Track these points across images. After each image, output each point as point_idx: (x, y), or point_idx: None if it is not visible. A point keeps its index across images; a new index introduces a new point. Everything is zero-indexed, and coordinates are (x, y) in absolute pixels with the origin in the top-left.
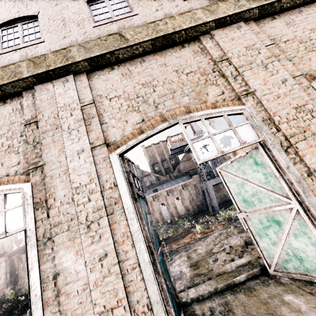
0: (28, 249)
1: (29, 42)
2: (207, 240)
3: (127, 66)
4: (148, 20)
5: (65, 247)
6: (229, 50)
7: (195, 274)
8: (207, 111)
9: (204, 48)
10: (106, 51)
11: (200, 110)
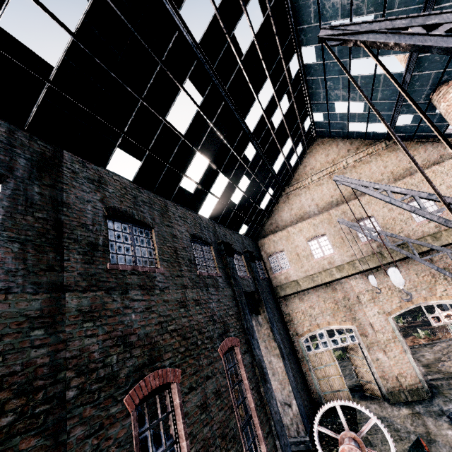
0: (363, 350)
1: (329, 254)
2: (434, 349)
3: (385, 269)
4: (394, 240)
5: (378, 351)
6: (450, 264)
7: (428, 371)
8: (436, 301)
9: (433, 259)
10: (376, 266)
11: (432, 300)
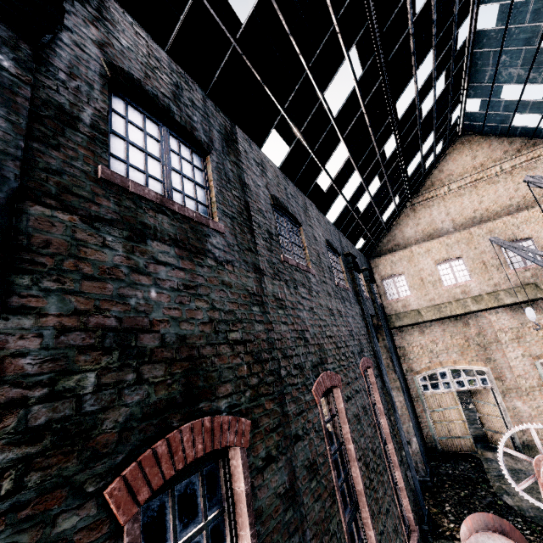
0: (496, 395)
1: (464, 281)
2: None
3: (539, 304)
4: None
5: (516, 399)
6: None
7: None
8: None
9: None
10: (527, 299)
11: None
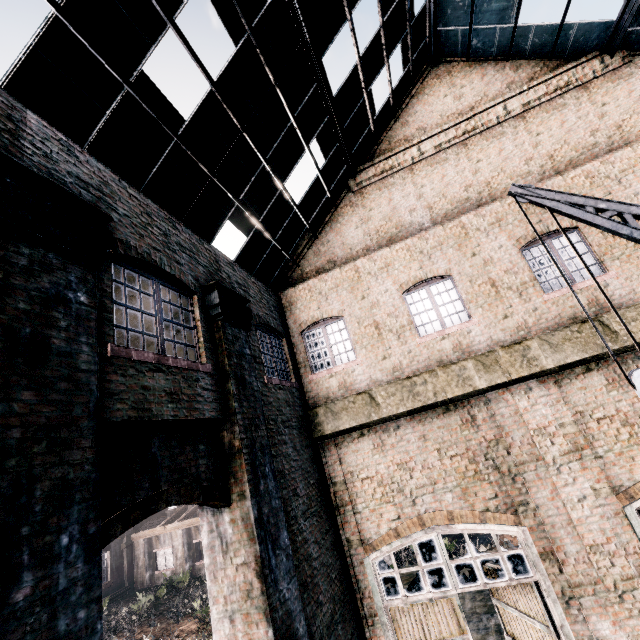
0: (550, 604)
1: (458, 324)
2: None
3: (611, 366)
4: (637, 288)
5: (596, 613)
6: None
7: None
8: None
9: None
10: (588, 355)
11: None
